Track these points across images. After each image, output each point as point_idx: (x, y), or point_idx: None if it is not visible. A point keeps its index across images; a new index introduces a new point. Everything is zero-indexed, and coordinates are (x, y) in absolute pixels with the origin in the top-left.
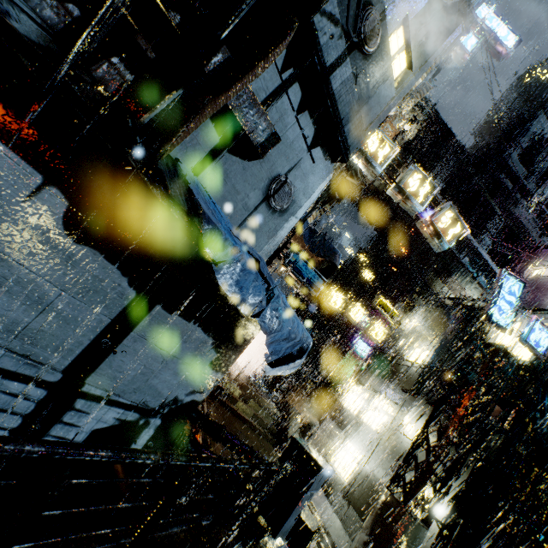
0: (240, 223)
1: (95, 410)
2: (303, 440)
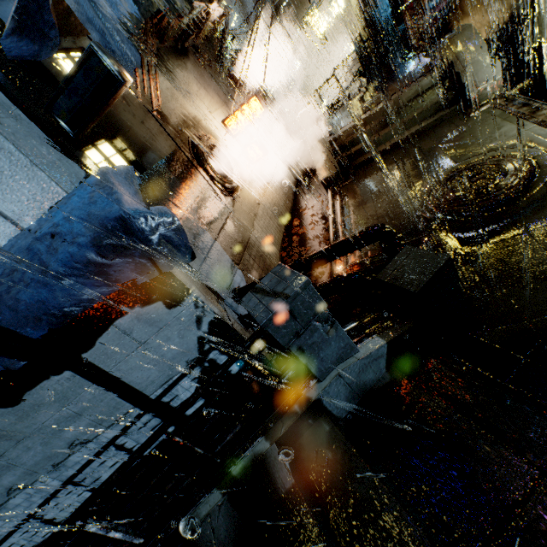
0: (8, 222)
1: (177, 392)
2: (267, 276)
